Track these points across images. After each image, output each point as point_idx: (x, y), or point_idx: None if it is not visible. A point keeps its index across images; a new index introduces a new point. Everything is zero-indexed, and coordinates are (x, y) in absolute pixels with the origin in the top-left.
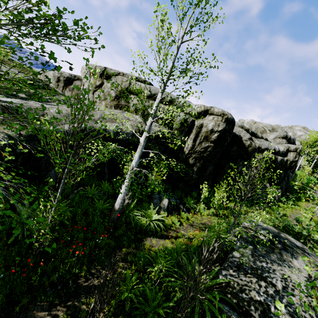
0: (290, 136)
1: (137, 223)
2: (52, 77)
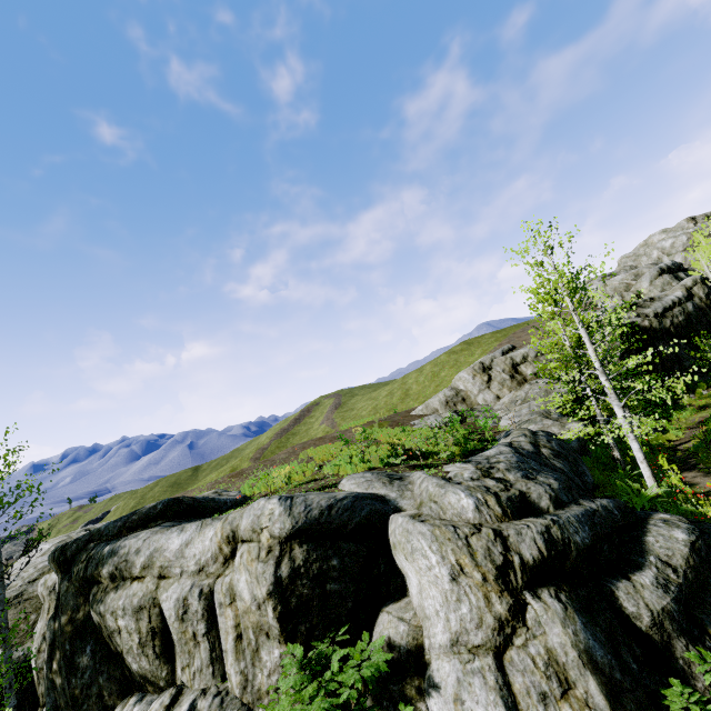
0: (665, 265)
1: (658, 444)
2: (439, 404)
